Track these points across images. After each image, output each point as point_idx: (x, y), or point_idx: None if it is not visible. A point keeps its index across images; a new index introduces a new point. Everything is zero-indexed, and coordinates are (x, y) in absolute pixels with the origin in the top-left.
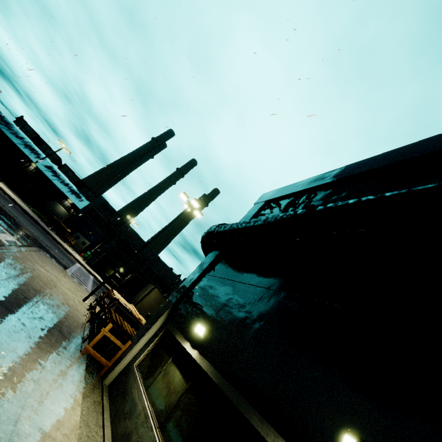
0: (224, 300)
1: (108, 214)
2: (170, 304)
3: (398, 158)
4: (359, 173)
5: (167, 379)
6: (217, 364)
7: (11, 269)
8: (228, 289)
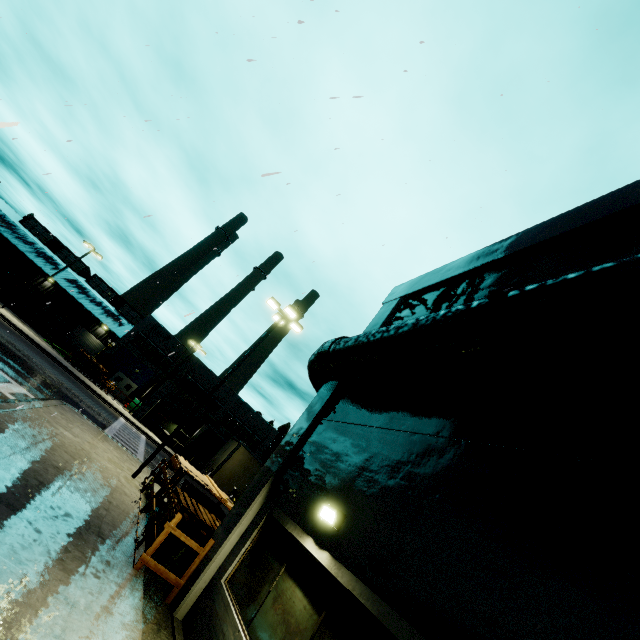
0: (361, 459)
1: (161, 341)
2: (271, 473)
3: (615, 207)
4: (551, 238)
5: (282, 606)
6: (368, 578)
7: (17, 439)
8: (363, 440)
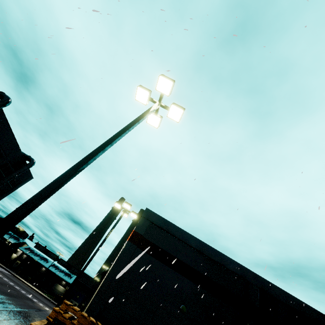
0: None
1: (86, 280)
2: None
3: None
4: None
5: None
6: None
7: None
8: None
